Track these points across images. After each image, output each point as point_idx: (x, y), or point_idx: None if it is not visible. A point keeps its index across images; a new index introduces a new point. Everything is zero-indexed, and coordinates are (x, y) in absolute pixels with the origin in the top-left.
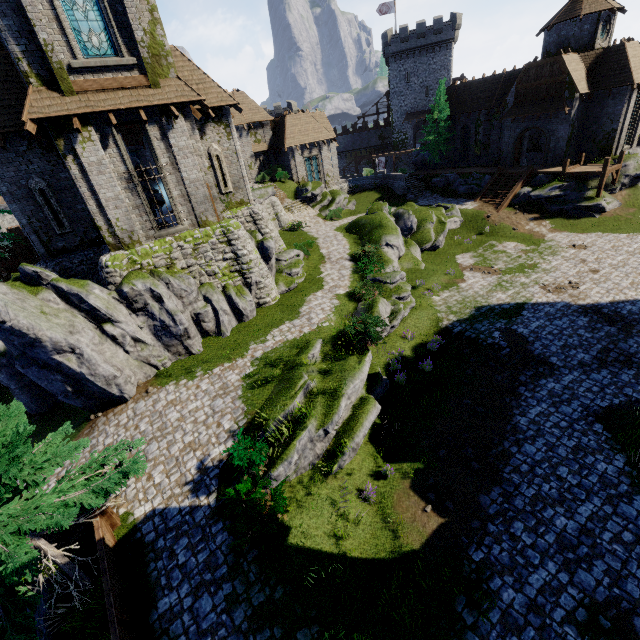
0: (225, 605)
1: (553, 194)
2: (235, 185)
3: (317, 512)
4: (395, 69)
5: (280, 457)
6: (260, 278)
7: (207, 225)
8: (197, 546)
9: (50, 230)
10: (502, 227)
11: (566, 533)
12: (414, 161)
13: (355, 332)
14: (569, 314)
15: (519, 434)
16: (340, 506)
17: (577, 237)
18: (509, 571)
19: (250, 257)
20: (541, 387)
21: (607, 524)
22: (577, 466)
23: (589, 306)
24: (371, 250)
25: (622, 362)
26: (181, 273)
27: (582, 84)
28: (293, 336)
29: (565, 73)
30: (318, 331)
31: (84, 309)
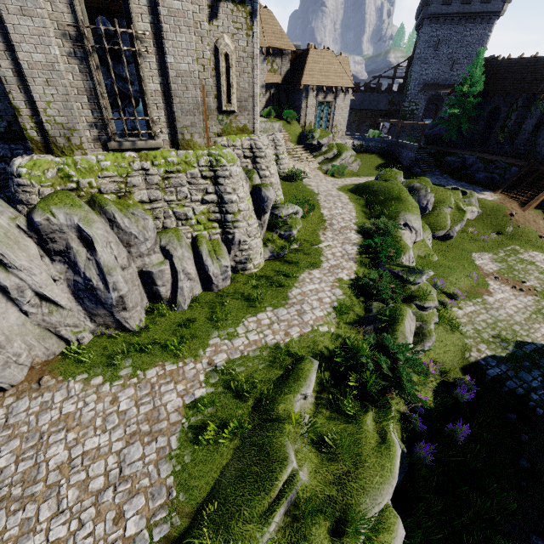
0: None
1: None
2: (241, 103)
3: None
4: (427, 33)
5: None
6: (246, 236)
7: (190, 147)
8: None
9: None
10: (527, 231)
11: None
12: (427, 133)
13: (373, 366)
14: None
15: None
16: None
17: None
18: None
19: (239, 206)
20: None
21: None
22: None
23: None
24: (388, 228)
25: None
26: (137, 208)
27: None
28: (275, 339)
29: None
30: (311, 338)
31: None
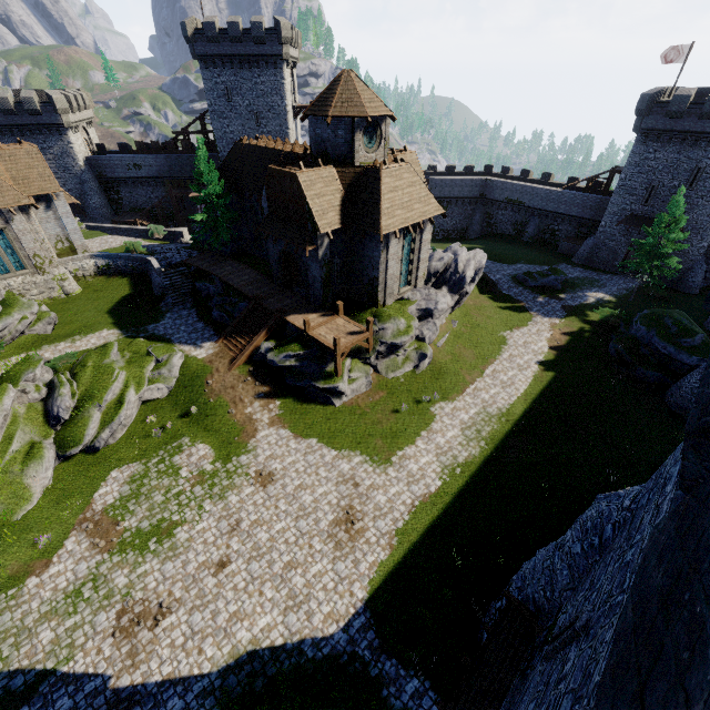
0: None
1: (287, 364)
2: None
3: None
4: (209, 78)
5: None
6: None
7: None
8: None
9: None
10: (217, 406)
11: None
12: (196, 238)
13: None
14: None
15: None
16: None
17: (284, 447)
18: None
19: None
20: None
21: None
22: None
23: (125, 695)
24: None
25: None
26: None
27: (330, 216)
28: None
29: (304, 199)
30: None
31: None
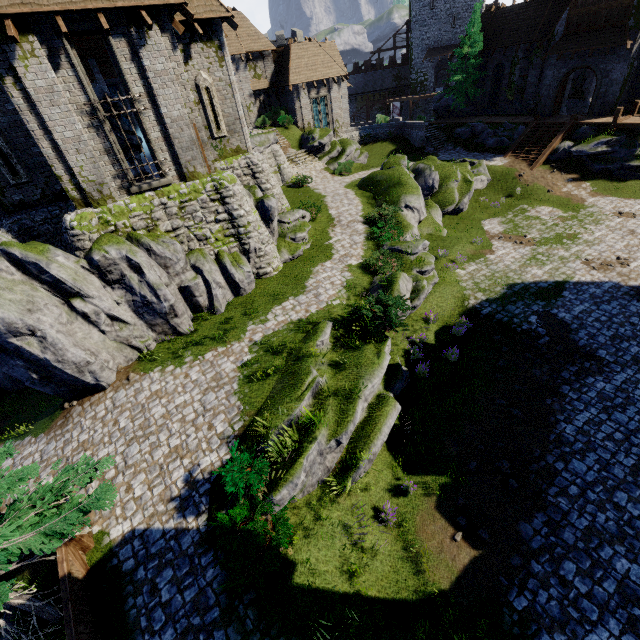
0: None
1: (599, 150)
2: (230, 128)
3: (327, 542)
4: None
5: (284, 477)
6: (260, 244)
7: (195, 178)
8: (183, 581)
9: (1, 179)
10: (535, 188)
11: (629, 581)
12: (435, 107)
13: (372, 315)
14: (619, 297)
15: (565, 446)
16: (354, 533)
17: (623, 203)
18: (560, 627)
19: (248, 219)
20: (589, 387)
21: None
22: (638, 492)
23: None
24: (388, 213)
25: None
26: (165, 237)
27: None
28: (298, 316)
29: None
30: (327, 311)
31: (46, 281)
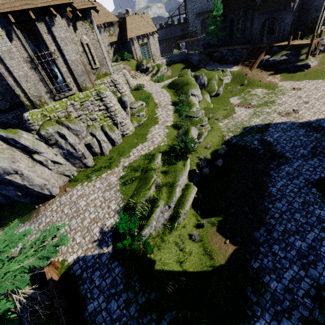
0: (124, 305)
1: (282, 59)
2: (100, 63)
3: (168, 250)
4: None
5: (145, 224)
6: (122, 120)
7: (86, 89)
8: (105, 275)
9: None
10: (254, 80)
11: (301, 249)
12: (202, 43)
13: (179, 148)
14: (294, 128)
15: (272, 197)
16: (180, 245)
17: (295, 83)
18: (273, 272)
19: (115, 107)
20: (282, 170)
21: (322, 243)
22: (304, 212)
23: (305, 123)
24: (183, 98)
25: (324, 153)
26: (75, 120)
27: None
28: (144, 152)
29: None
30: (158, 148)
31: (19, 147)
